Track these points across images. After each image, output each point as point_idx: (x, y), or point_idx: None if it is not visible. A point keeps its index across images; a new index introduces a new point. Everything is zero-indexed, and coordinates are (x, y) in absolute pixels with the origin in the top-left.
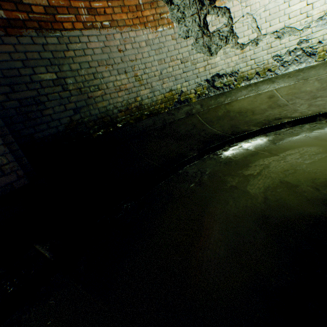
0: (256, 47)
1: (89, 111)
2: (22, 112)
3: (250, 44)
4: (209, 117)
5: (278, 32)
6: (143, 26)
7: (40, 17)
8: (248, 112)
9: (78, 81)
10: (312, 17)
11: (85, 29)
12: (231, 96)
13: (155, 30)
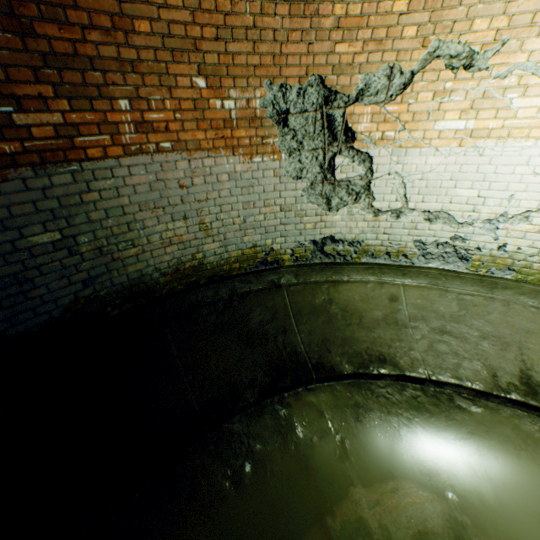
0: (396, 220)
1: (110, 279)
2: None
3: (388, 213)
4: (301, 303)
5: (430, 213)
6: (231, 151)
7: (44, 144)
8: (355, 316)
9: (99, 236)
10: (479, 214)
11: (125, 155)
12: (342, 273)
13: (249, 159)
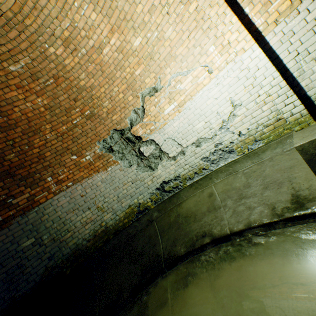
0: (184, 155)
1: (61, 253)
2: (8, 279)
3: (179, 155)
4: (163, 225)
5: (195, 143)
6: (97, 172)
7: (24, 206)
8: (192, 217)
9: (52, 233)
10: (214, 128)
11: (55, 195)
12: (181, 196)
13: (106, 171)
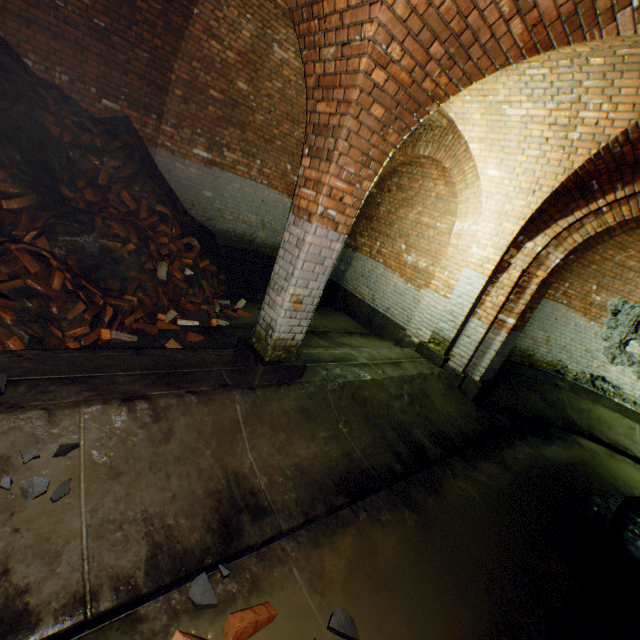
0: None
1: None
2: None
3: None
4: (572, 402)
5: None
6: (582, 315)
7: None
8: (605, 424)
9: None
10: None
11: (551, 300)
12: (599, 400)
13: (588, 321)
